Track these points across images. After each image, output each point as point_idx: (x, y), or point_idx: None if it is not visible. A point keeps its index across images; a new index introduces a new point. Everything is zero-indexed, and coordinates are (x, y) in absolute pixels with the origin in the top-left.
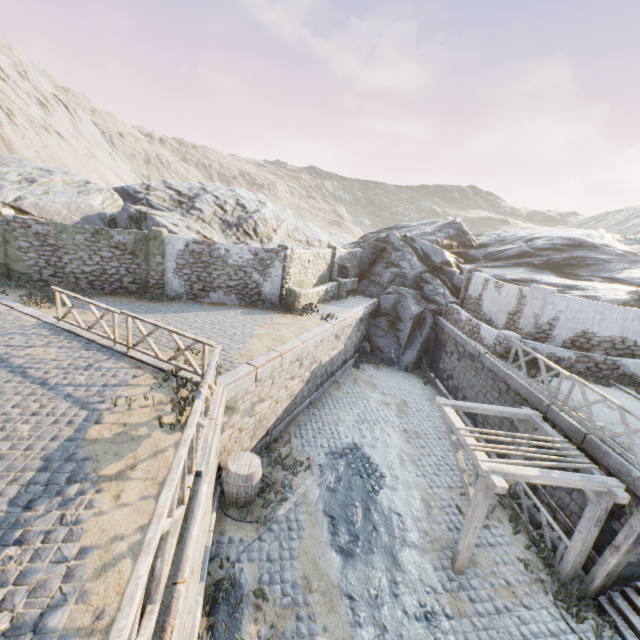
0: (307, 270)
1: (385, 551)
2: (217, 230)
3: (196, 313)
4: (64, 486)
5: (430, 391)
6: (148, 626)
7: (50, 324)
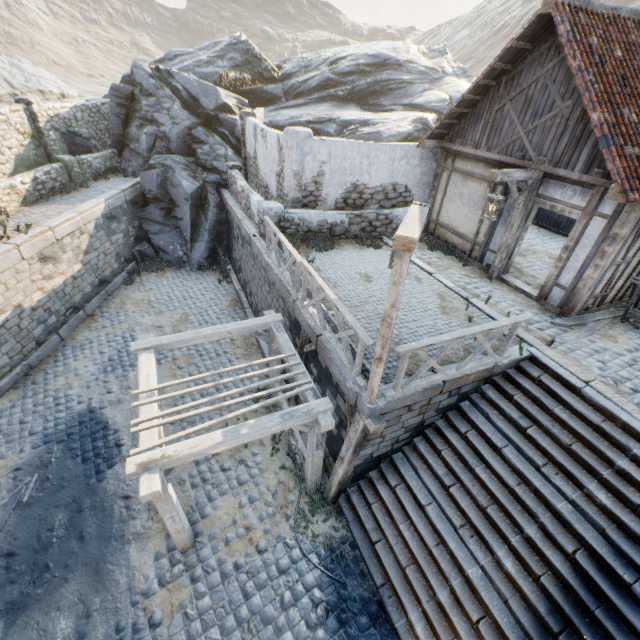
0: None
1: (87, 570)
2: None
3: None
4: None
5: (225, 290)
6: None
7: None
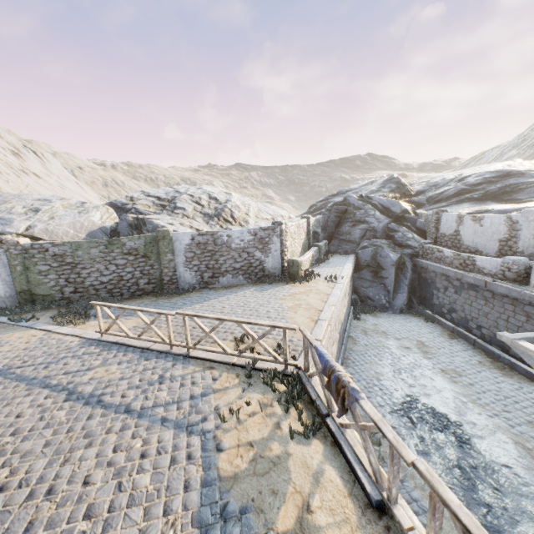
0: (294, 241)
1: (528, 517)
2: (201, 223)
3: (217, 299)
4: None
5: (435, 327)
6: None
7: (94, 340)
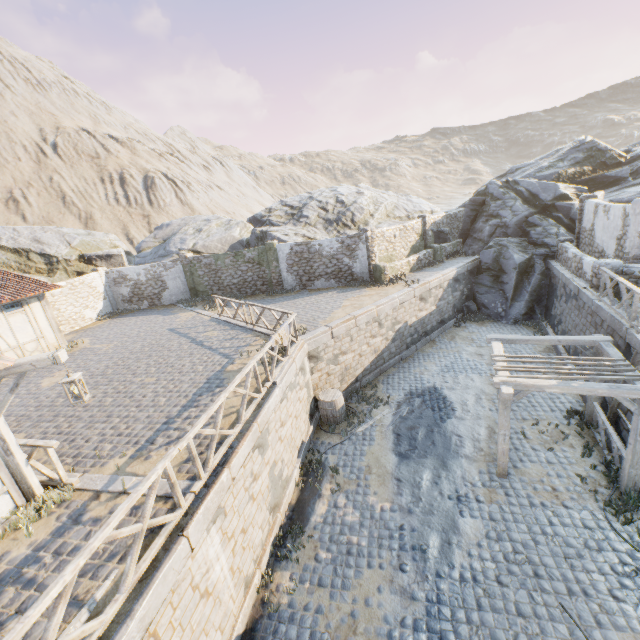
0: (394, 245)
1: (437, 458)
2: (321, 229)
3: (303, 298)
4: (214, 389)
5: None
6: (235, 430)
7: (216, 319)
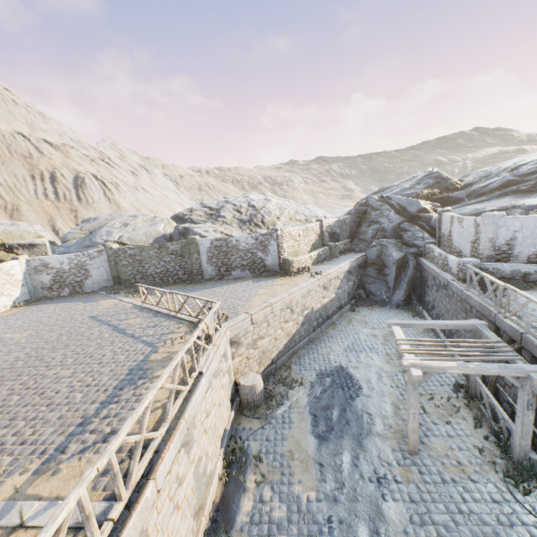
0: (299, 242)
1: (353, 437)
2: (236, 228)
3: (222, 287)
4: (137, 381)
5: None
6: (162, 430)
7: (139, 306)
